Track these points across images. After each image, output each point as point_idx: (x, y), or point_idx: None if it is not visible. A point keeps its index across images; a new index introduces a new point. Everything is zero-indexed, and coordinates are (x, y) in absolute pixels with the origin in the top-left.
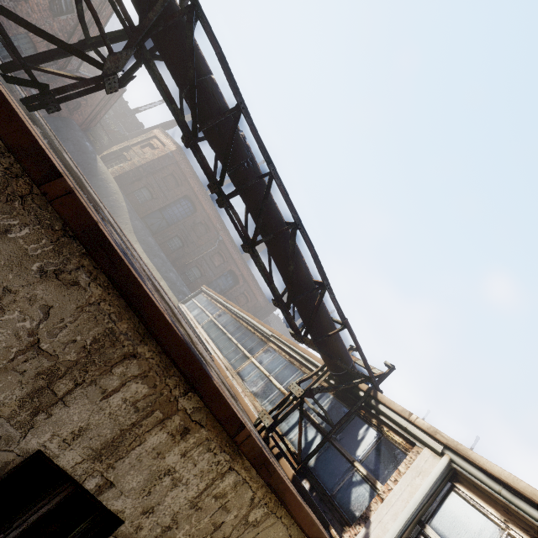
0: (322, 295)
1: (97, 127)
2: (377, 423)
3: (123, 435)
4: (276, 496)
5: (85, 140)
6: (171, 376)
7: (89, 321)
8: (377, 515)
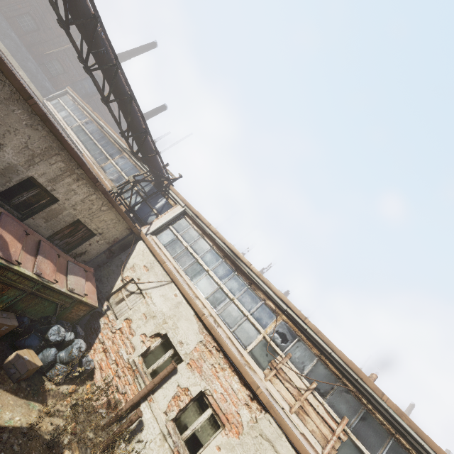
0: (146, 137)
1: None
2: (167, 197)
3: (57, 177)
4: (111, 203)
5: None
6: (72, 162)
7: (43, 142)
8: (155, 223)
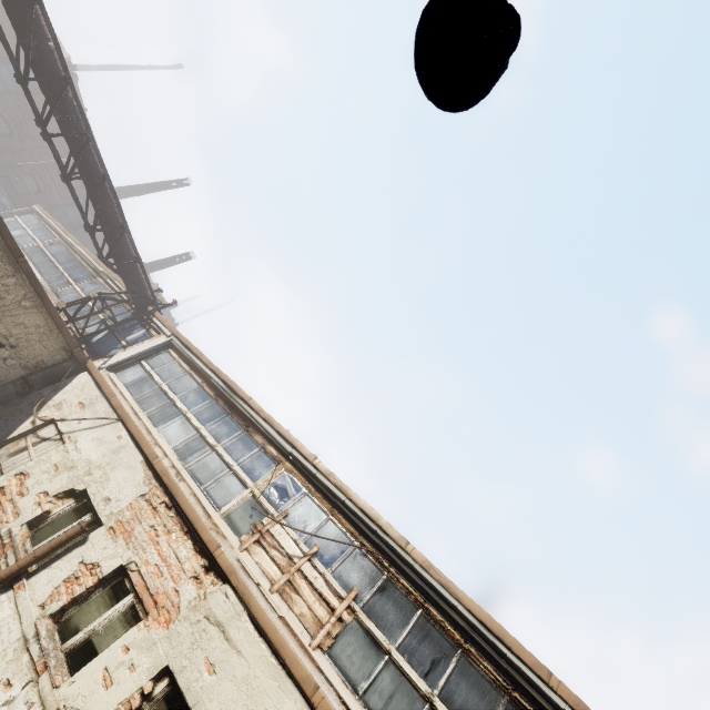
0: (122, 234)
1: None
2: (149, 327)
3: None
4: (39, 297)
5: None
6: None
7: None
8: (118, 355)
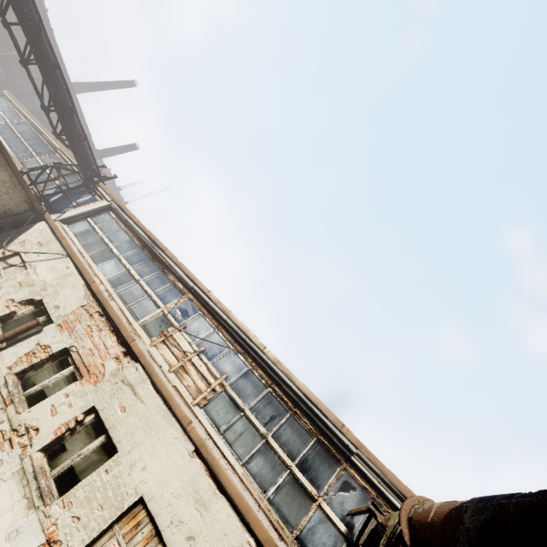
0: (72, 115)
1: None
2: (94, 194)
3: None
4: (4, 157)
5: None
6: None
7: None
8: (70, 212)
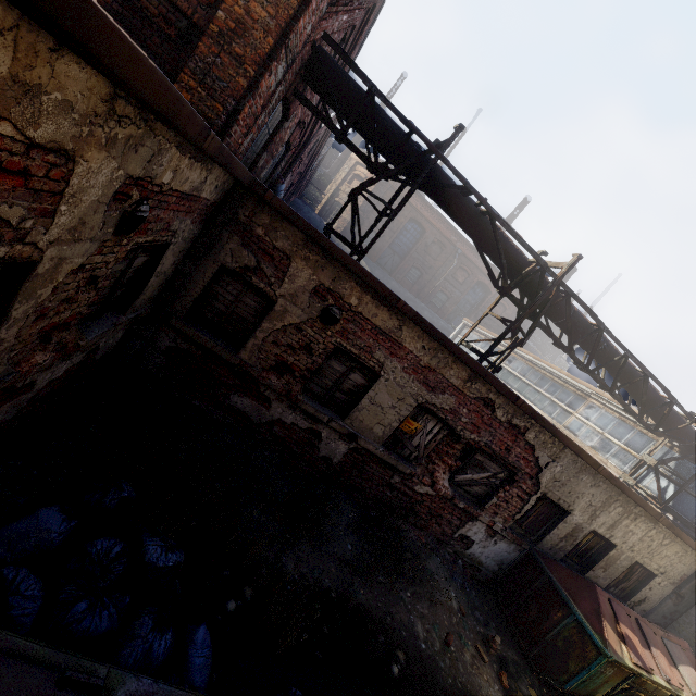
0: (671, 408)
1: (308, 188)
2: None
3: (615, 522)
4: (677, 536)
5: (311, 213)
6: (630, 503)
7: (603, 494)
8: None
